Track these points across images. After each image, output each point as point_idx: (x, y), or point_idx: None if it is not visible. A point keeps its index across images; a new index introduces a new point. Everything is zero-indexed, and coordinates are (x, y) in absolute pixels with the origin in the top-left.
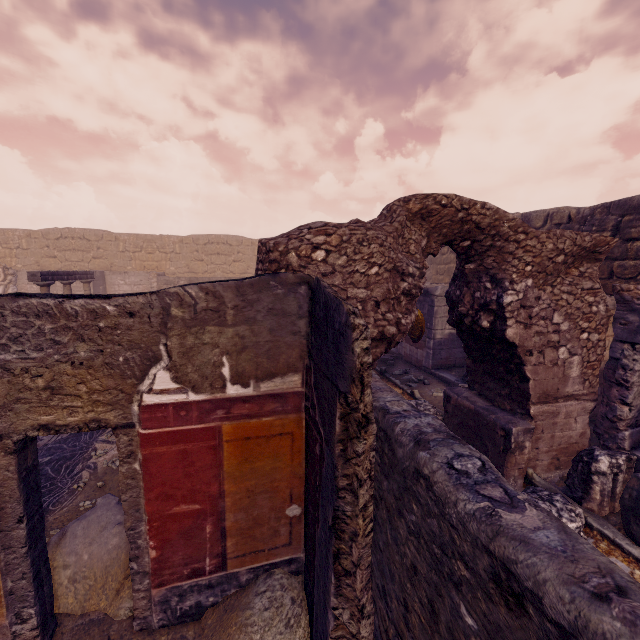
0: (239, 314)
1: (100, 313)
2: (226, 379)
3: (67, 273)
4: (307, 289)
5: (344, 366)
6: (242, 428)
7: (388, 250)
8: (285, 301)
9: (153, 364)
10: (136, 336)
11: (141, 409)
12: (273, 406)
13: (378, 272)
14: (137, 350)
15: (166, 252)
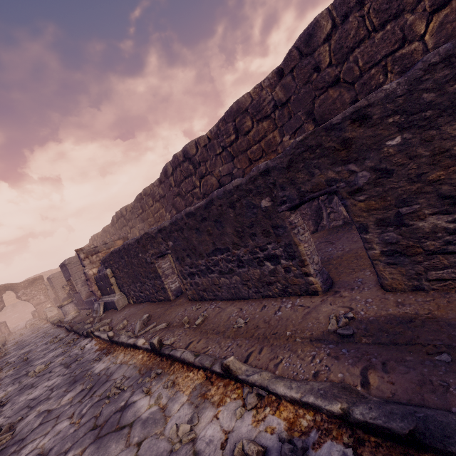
0: None
1: None
2: None
3: None
4: None
5: None
6: None
7: None
8: None
9: None
10: None
11: None
12: None
13: None
14: None
15: None
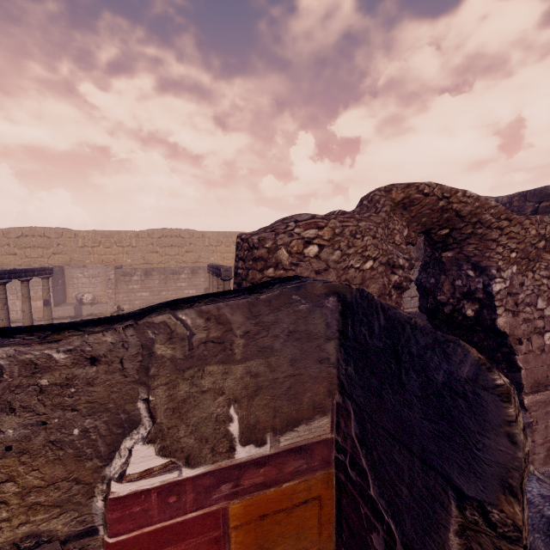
0: (250, 343)
1: (41, 364)
2: (233, 437)
3: (25, 270)
4: (335, 301)
5: (476, 454)
6: (255, 503)
7: (380, 242)
8: (309, 319)
9: (126, 431)
10: (100, 392)
11: (107, 504)
12: (295, 464)
13: (373, 266)
14: (102, 413)
15: (123, 246)
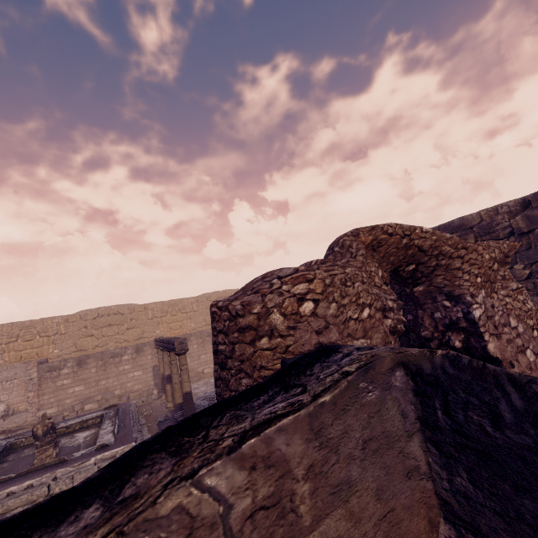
0: (317, 484)
1: None
2: None
3: None
4: (403, 375)
5: None
6: None
7: (369, 286)
8: (383, 413)
9: None
10: None
11: None
12: None
13: (370, 314)
14: None
15: (49, 335)
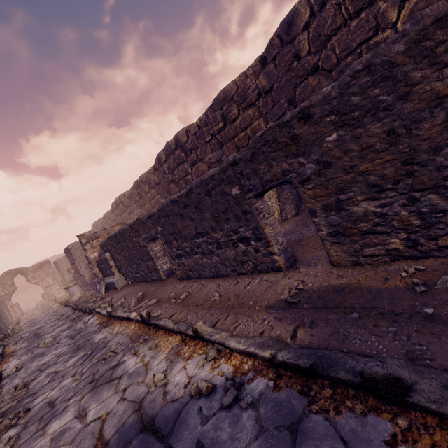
0: None
1: None
2: None
3: None
4: None
5: None
6: None
7: (0, 283)
8: None
9: None
10: None
11: None
12: None
13: None
14: None
15: None
